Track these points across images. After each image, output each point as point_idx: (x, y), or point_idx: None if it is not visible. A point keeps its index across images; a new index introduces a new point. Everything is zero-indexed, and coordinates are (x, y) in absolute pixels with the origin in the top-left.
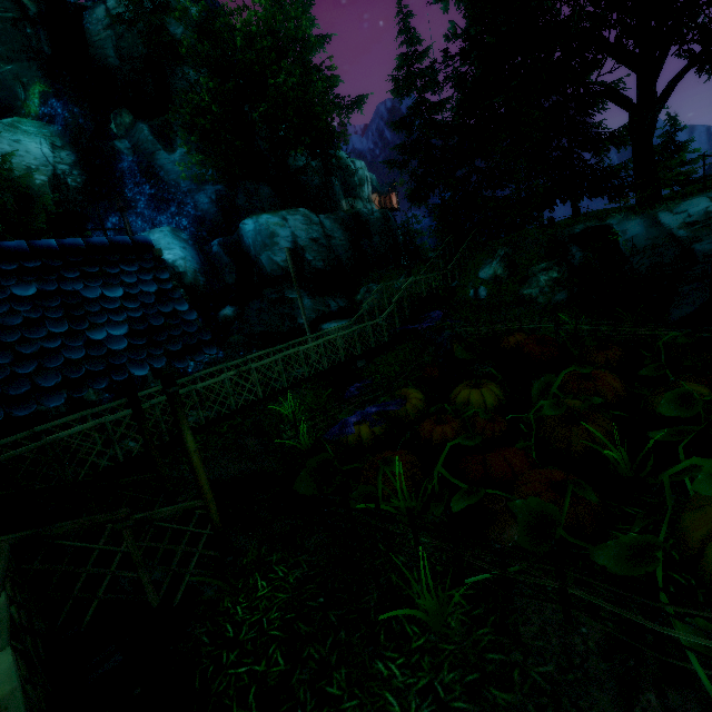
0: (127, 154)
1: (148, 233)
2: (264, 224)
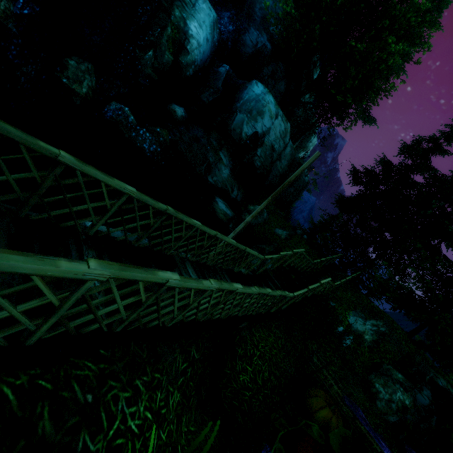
0: None
1: None
2: (266, 100)
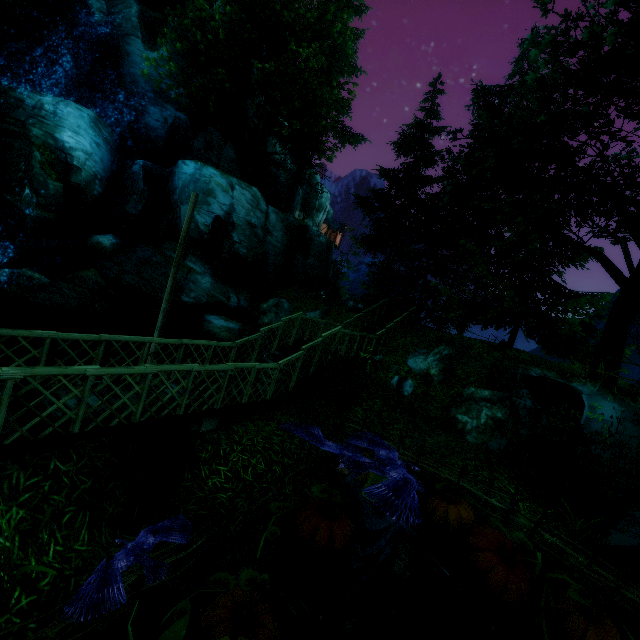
0: (97, 15)
1: (60, 99)
2: (206, 176)
